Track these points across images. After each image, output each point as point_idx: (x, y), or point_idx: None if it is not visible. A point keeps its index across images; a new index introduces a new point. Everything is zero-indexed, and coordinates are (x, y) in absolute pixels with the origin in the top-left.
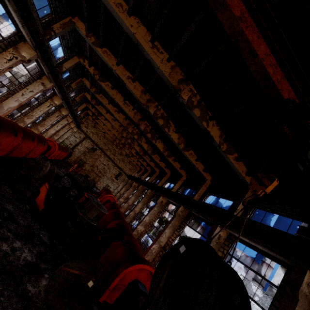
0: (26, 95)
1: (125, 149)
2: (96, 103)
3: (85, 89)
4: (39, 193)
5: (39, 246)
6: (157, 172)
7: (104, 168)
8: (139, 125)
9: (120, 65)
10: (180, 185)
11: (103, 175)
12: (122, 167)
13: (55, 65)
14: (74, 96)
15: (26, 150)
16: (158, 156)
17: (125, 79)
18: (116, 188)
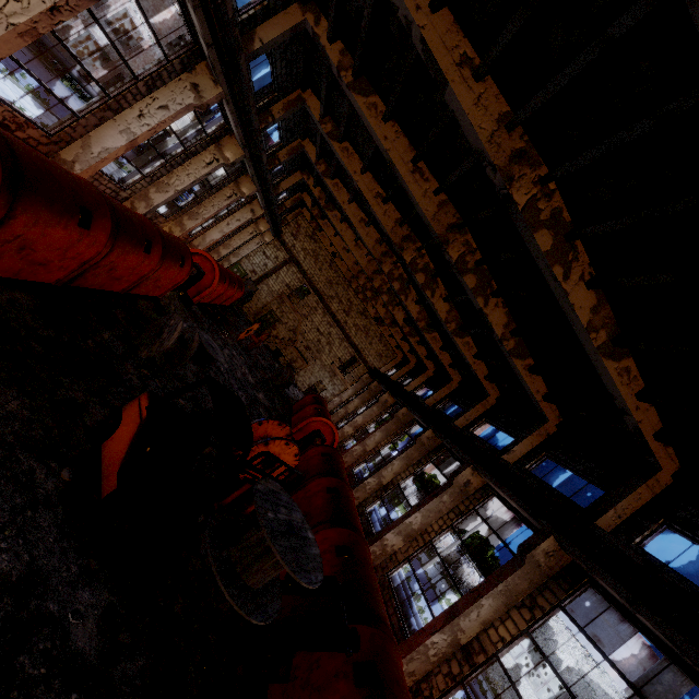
0: (150, 118)
1: (377, 304)
2: (328, 171)
3: (306, 130)
4: (118, 428)
5: (39, 694)
6: (453, 382)
7: (320, 341)
8: (445, 245)
9: (443, 10)
10: (535, 446)
11: (314, 357)
12: (361, 347)
13: (232, 17)
14: (277, 145)
15: (128, 274)
16: (472, 343)
17: (451, 65)
18: (338, 394)
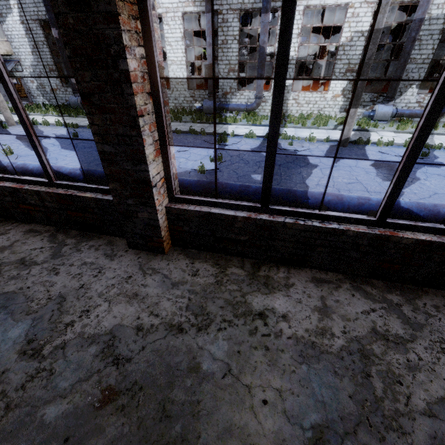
0: None
1: None
2: None
3: None
4: None
5: None
6: None
7: None
8: None
9: None
10: None
11: None
12: None
13: None
14: None
15: None
16: None
17: None
18: None
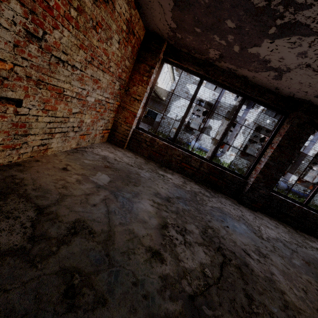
0: None
1: None
2: None
3: None
4: None
5: None
6: None
7: None
8: None
9: None
10: None
11: None
12: None
13: None
14: None
15: None
16: None
17: None
18: None
